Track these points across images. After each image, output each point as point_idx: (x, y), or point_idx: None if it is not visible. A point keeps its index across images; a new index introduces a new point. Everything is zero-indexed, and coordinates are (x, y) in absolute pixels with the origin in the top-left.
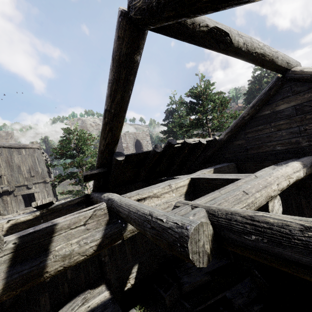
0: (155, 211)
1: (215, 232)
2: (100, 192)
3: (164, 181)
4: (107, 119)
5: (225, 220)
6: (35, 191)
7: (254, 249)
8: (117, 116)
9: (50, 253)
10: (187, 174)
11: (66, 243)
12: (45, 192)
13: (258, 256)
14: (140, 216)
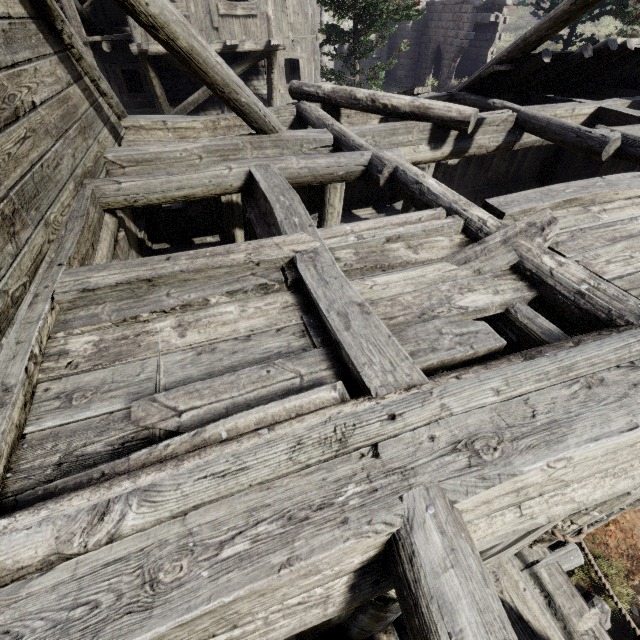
0: (582, 127)
1: (619, 147)
2: (478, 95)
3: (553, 101)
4: (575, 8)
5: (632, 141)
6: (301, 58)
7: (637, 156)
8: (589, 7)
9: (474, 140)
10: (576, 97)
11: (482, 136)
12: (313, 64)
13: (637, 159)
14: (566, 128)
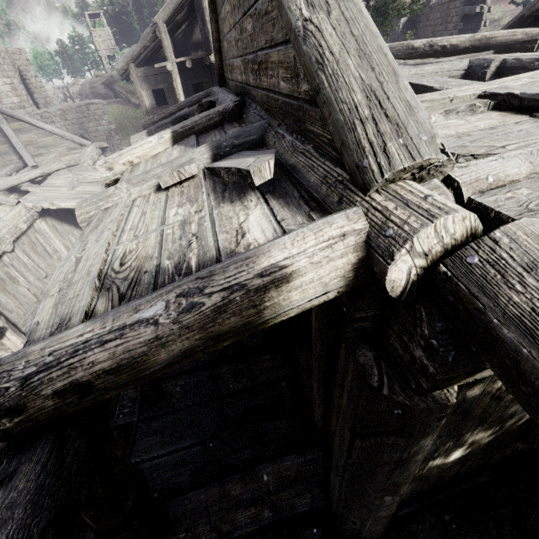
0: None
1: None
2: None
3: None
4: None
5: None
6: None
7: None
8: None
9: None
10: None
11: None
12: None
13: None
14: None
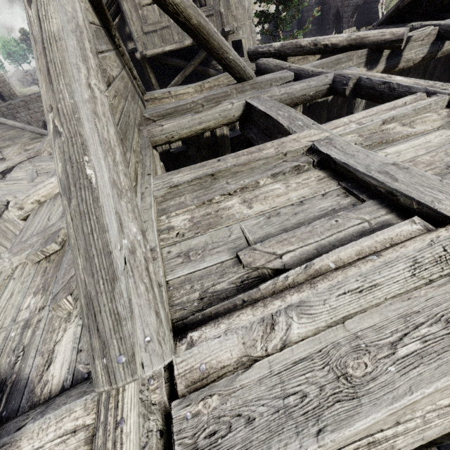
0: None
1: None
2: (395, 24)
3: None
4: None
5: None
6: (243, 38)
7: None
8: None
9: (402, 56)
10: None
11: (409, 52)
12: (251, 40)
13: None
14: None
